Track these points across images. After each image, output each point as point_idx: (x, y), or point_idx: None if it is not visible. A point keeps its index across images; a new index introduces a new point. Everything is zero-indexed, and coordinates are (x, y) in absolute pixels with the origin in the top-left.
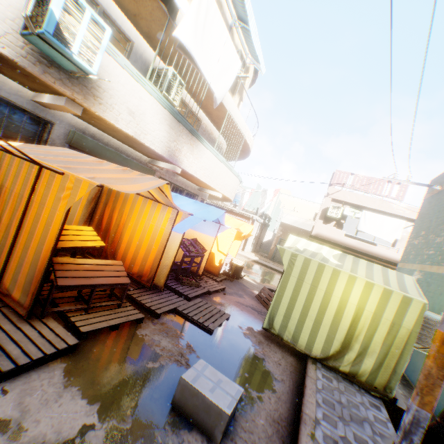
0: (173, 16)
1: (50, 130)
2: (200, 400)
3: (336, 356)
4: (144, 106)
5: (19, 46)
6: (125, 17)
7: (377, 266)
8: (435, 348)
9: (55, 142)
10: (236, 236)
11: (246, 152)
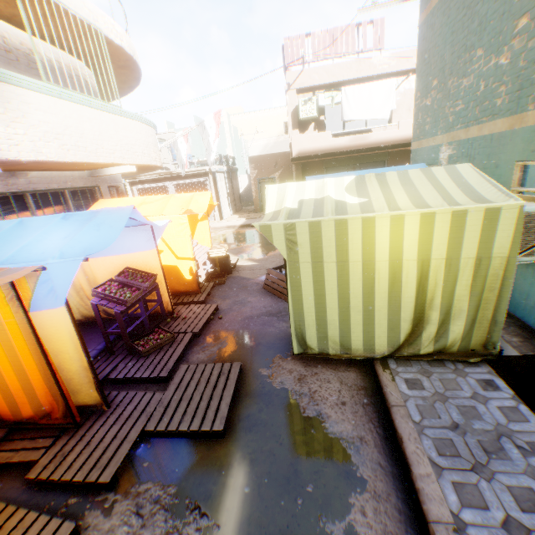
0: None
1: None
2: None
3: (409, 340)
4: None
5: None
6: None
7: (415, 171)
8: None
9: None
10: (190, 224)
11: (131, 66)
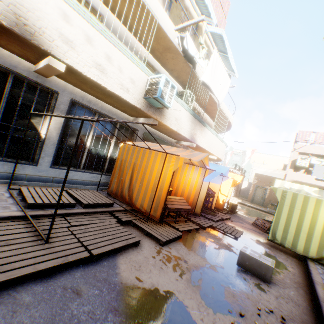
0: (194, 67)
1: (137, 133)
2: (254, 261)
3: None
4: (181, 114)
5: (142, 102)
6: (166, 71)
7: None
8: None
9: (138, 139)
10: (232, 183)
11: (228, 127)
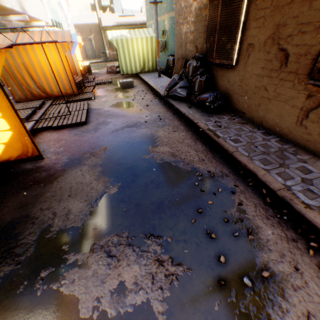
0: None
1: None
2: (126, 83)
3: (143, 68)
4: None
5: None
6: None
7: (141, 30)
8: (157, 44)
9: None
10: (79, 47)
11: None
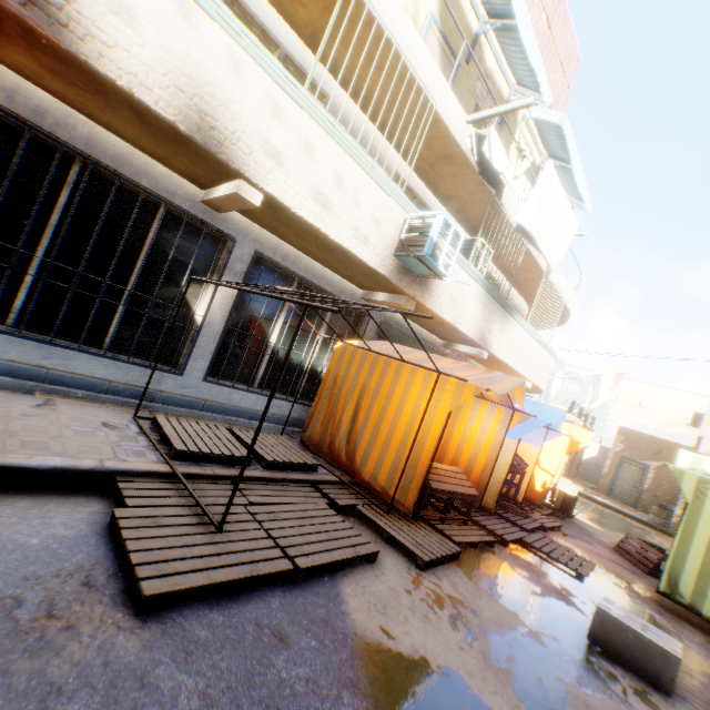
0: (499, 194)
1: (368, 322)
2: (631, 637)
3: None
4: (464, 289)
5: (390, 263)
6: (436, 199)
7: None
8: None
9: (368, 334)
10: (568, 447)
11: (561, 318)
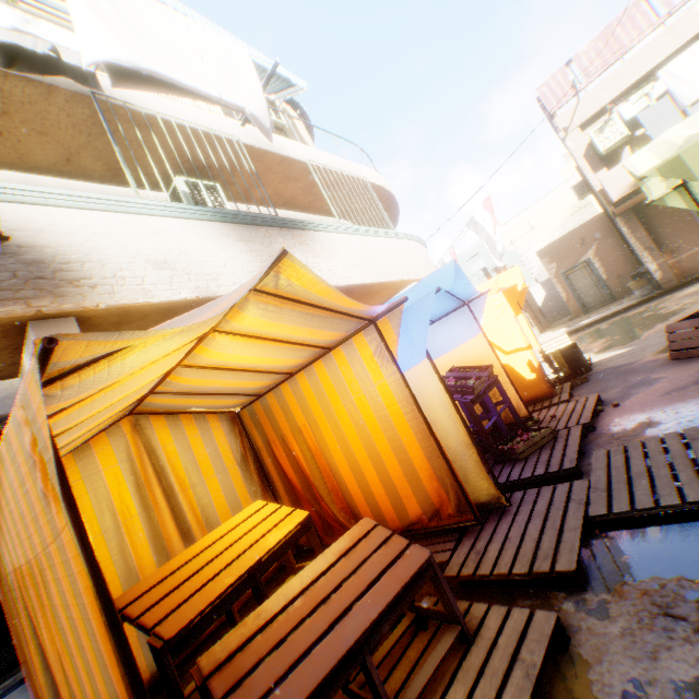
0: (91, 85)
1: None
2: None
3: None
4: (173, 240)
5: None
6: (65, 180)
7: None
8: None
9: None
10: (509, 302)
11: (389, 204)
